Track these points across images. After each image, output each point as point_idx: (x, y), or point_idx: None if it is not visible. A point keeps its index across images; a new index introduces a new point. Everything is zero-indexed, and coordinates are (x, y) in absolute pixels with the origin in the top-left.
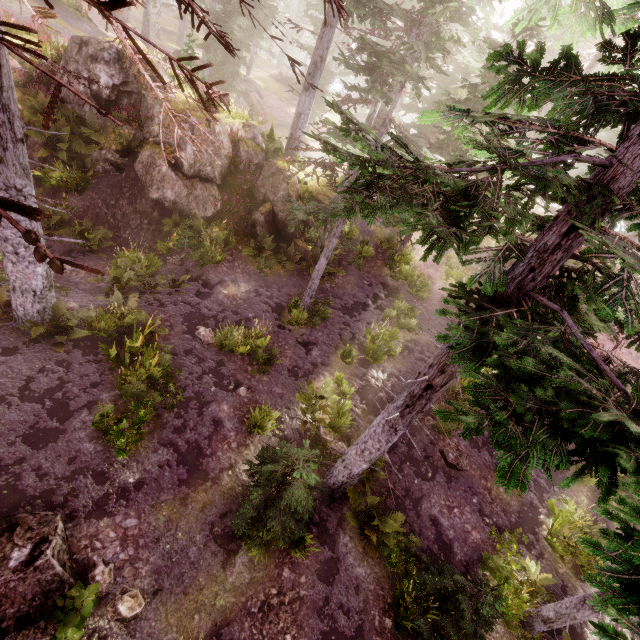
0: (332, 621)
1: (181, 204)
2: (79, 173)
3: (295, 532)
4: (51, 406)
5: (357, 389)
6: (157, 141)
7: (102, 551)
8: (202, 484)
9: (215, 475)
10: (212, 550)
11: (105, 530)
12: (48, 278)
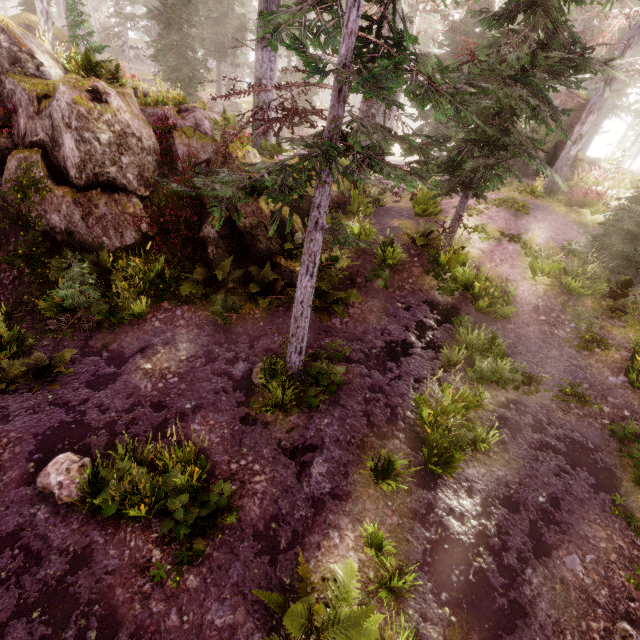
0: None
1: (79, 233)
2: None
3: None
4: None
5: (421, 556)
6: (26, 143)
7: None
8: None
9: None
10: None
11: None
12: None
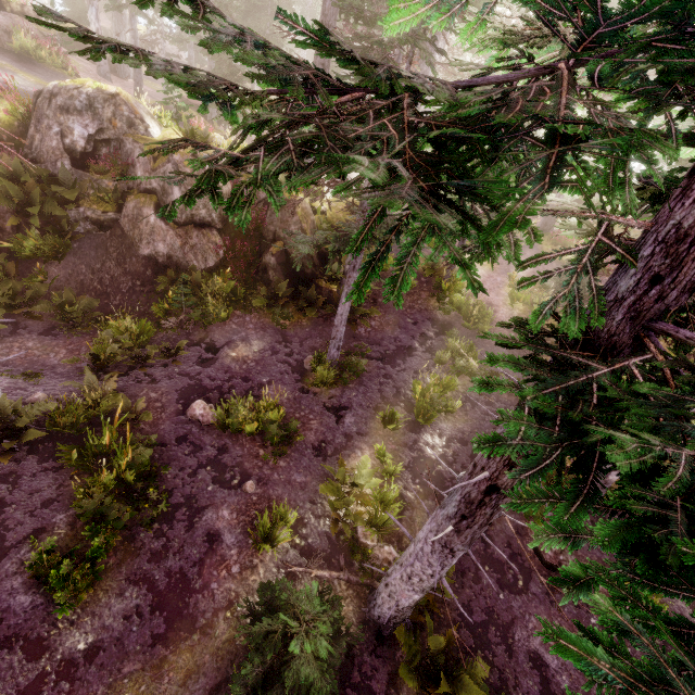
0: None
1: (176, 257)
2: (56, 238)
3: None
4: None
5: (407, 464)
6: (141, 189)
7: None
8: (186, 638)
9: (206, 621)
10: None
11: None
12: None
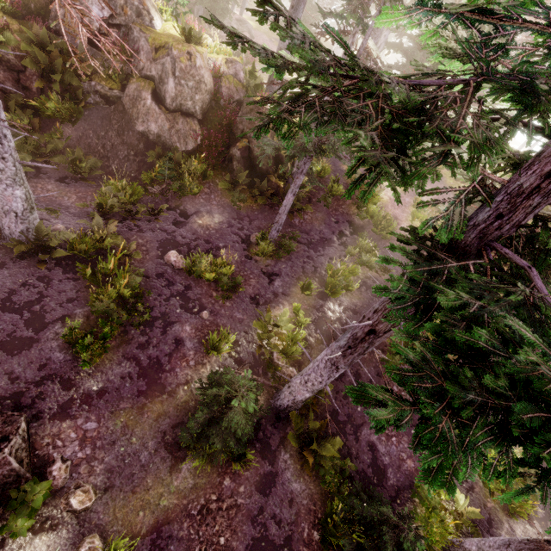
0: (264, 529)
1: (164, 137)
2: (72, 104)
3: (234, 450)
4: (29, 317)
5: (313, 319)
6: (142, 74)
7: (62, 449)
8: (159, 396)
9: (171, 389)
10: (162, 456)
11: (67, 431)
12: (28, 201)
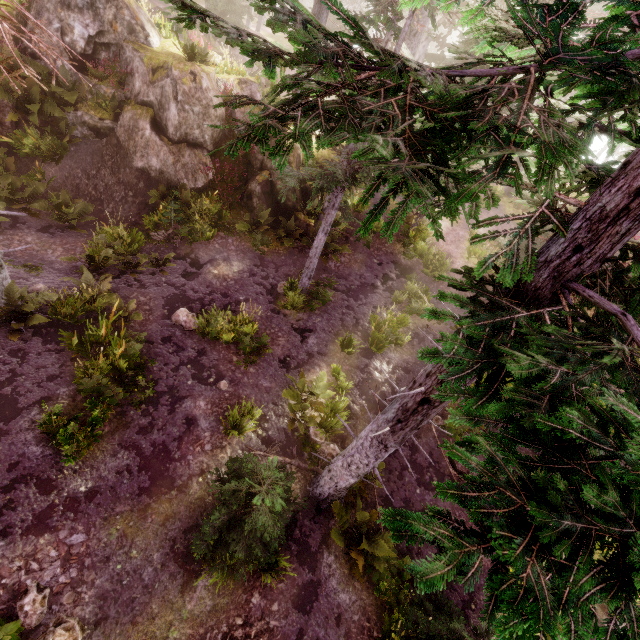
0: None
1: (168, 173)
2: (54, 139)
3: (261, 560)
4: None
5: (357, 382)
6: (138, 101)
7: (38, 573)
8: (166, 493)
9: (182, 482)
10: (171, 571)
11: (45, 548)
12: None
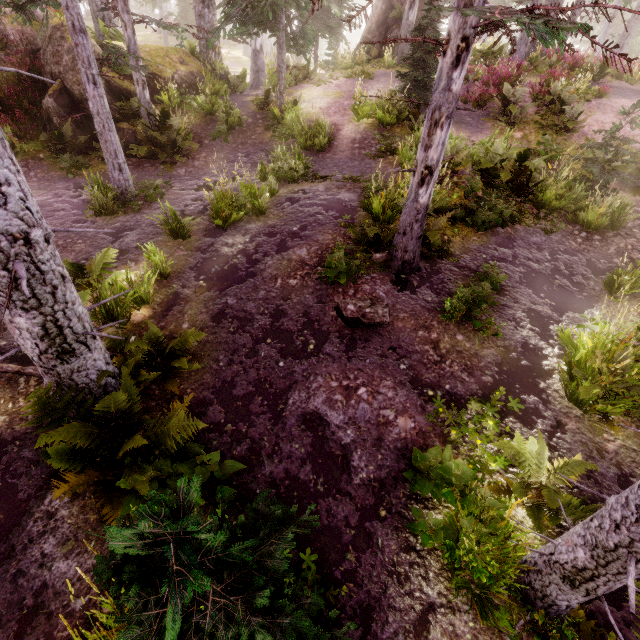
0: None
1: None
2: None
3: None
4: None
5: (194, 265)
6: None
7: None
8: None
9: None
10: None
11: None
12: None
